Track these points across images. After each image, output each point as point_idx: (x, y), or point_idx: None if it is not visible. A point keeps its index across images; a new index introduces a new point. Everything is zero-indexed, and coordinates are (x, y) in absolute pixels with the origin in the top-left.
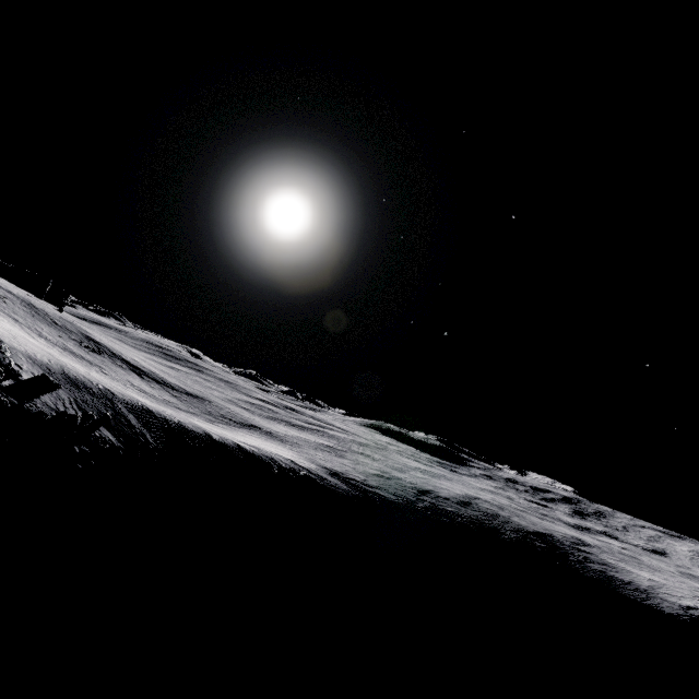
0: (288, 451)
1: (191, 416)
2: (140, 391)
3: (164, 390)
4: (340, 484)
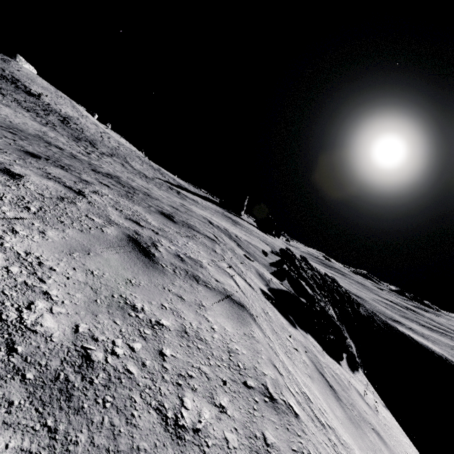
0: (433, 346)
1: None
2: None
3: None
4: None
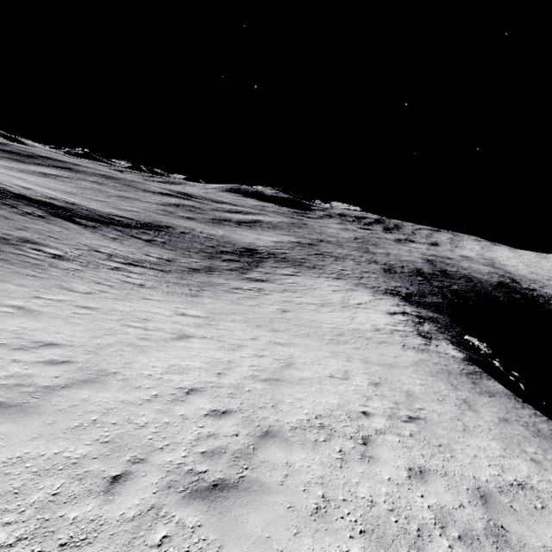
0: (346, 285)
1: (231, 282)
2: (132, 265)
3: (127, 236)
4: (436, 315)
